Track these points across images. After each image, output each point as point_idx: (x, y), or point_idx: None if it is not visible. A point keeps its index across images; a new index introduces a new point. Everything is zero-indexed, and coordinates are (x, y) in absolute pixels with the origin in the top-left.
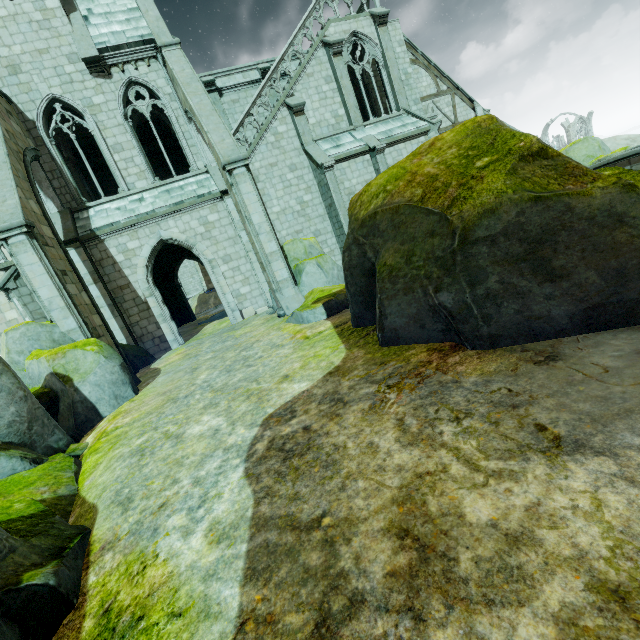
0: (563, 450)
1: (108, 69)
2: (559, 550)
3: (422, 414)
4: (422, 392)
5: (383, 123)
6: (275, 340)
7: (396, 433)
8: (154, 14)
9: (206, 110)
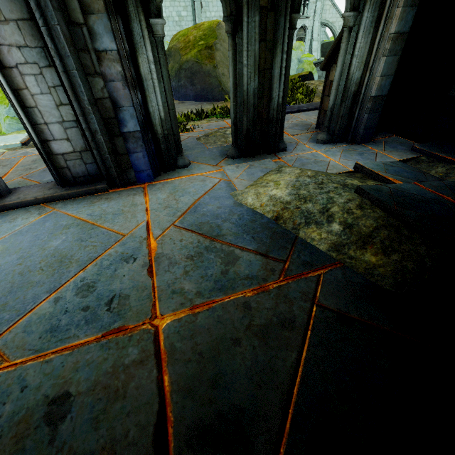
0: None
1: None
2: None
3: None
4: None
5: None
6: None
7: None
8: None
9: None
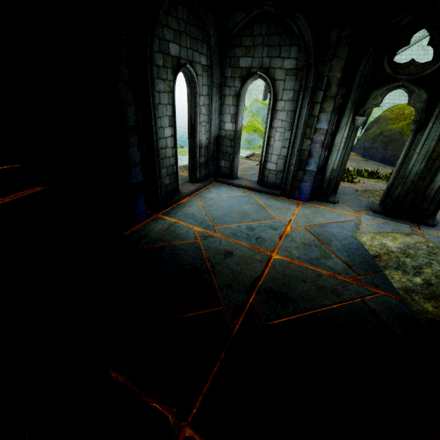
0: None
1: None
2: None
3: None
4: None
5: None
6: None
7: None
8: None
9: None
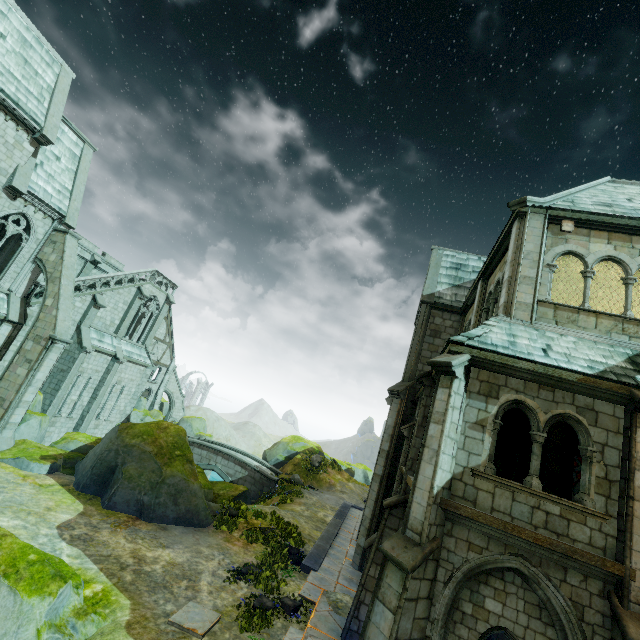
0: (166, 547)
1: (18, 197)
2: (163, 559)
3: (132, 536)
4: (130, 530)
5: (132, 345)
6: (5, 476)
7: (125, 540)
8: (78, 205)
9: (68, 293)
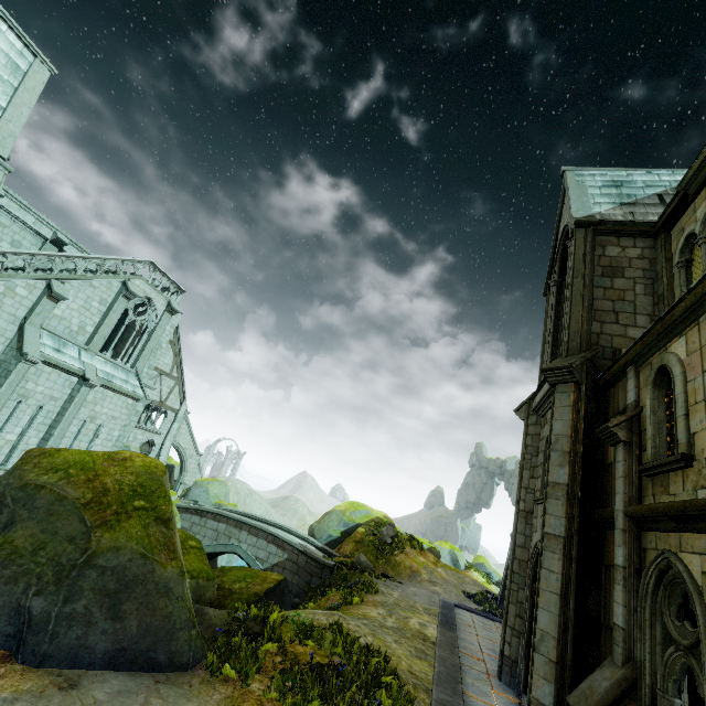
0: None
1: None
2: None
3: None
4: None
5: (114, 365)
6: None
7: None
8: (14, 129)
9: None
